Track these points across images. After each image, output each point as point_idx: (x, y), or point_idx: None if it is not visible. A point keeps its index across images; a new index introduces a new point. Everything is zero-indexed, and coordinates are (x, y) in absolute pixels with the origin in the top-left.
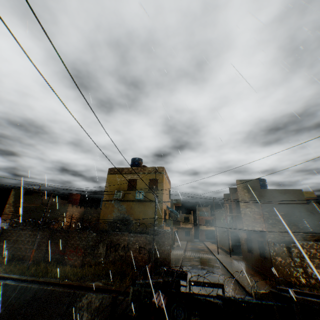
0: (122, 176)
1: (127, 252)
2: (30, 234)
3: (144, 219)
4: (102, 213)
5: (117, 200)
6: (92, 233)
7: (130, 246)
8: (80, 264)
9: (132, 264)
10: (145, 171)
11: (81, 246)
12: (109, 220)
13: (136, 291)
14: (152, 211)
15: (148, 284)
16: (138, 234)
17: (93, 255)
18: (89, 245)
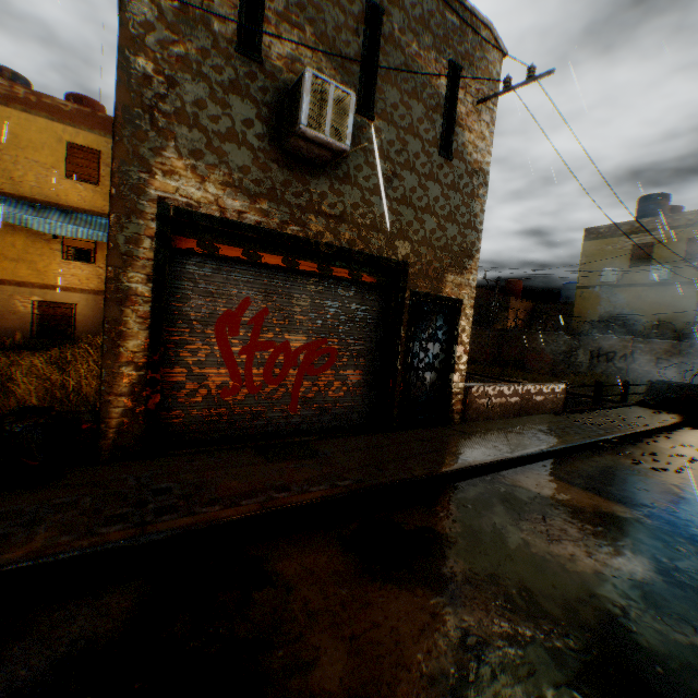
0: (616, 240)
1: (629, 365)
2: (473, 334)
3: (667, 317)
4: (576, 307)
5: (606, 285)
6: (562, 335)
7: (636, 356)
8: (548, 373)
9: (640, 382)
10: (674, 222)
11: (547, 352)
12: (589, 319)
13: (654, 388)
14: (690, 303)
15: (674, 385)
16: (652, 340)
17: (567, 364)
18: (560, 351)
